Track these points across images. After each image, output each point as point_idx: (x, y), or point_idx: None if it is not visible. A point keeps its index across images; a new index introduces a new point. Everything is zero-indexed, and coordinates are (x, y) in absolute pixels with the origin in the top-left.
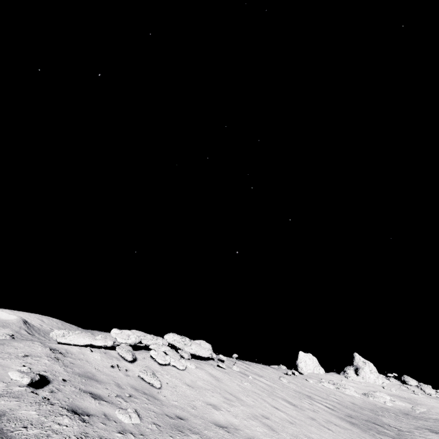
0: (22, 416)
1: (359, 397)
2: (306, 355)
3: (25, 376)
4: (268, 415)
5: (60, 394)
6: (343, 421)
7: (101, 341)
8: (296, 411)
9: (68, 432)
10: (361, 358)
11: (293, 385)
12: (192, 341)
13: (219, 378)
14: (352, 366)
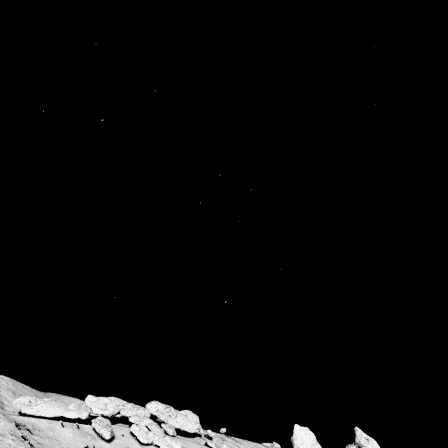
0: None
1: None
2: (303, 429)
3: None
4: None
5: None
6: None
7: (75, 413)
8: None
9: None
10: (363, 433)
11: None
12: (177, 411)
13: None
14: (354, 444)
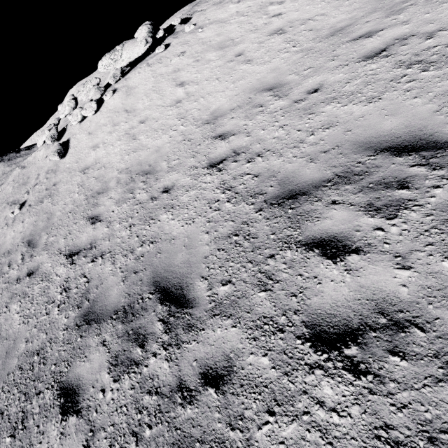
0: None
1: None
2: None
3: None
4: (151, 113)
5: None
6: None
7: (44, 136)
8: (218, 61)
9: None
10: None
11: None
12: (126, 45)
13: (136, 87)
14: None
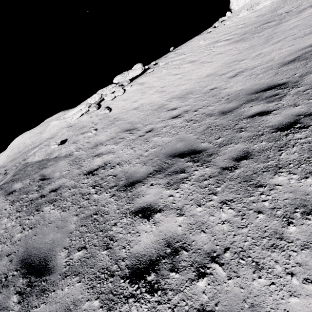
0: (62, 152)
1: (269, 3)
2: None
3: (55, 145)
4: (166, 84)
5: (70, 141)
6: (230, 45)
7: (84, 110)
8: (192, 66)
9: (72, 149)
10: None
11: (208, 40)
12: (129, 71)
13: (145, 82)
14: None
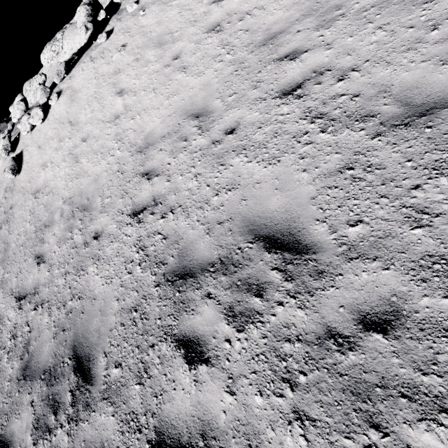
0: None
1: None
2: None
3: None
4: (92, 129)
5: None
6: None
7: (0, 145)
8: (156, 63)
9: None
10: None
11: None
12: (66, 32)
13: (79, 90)
14: None
